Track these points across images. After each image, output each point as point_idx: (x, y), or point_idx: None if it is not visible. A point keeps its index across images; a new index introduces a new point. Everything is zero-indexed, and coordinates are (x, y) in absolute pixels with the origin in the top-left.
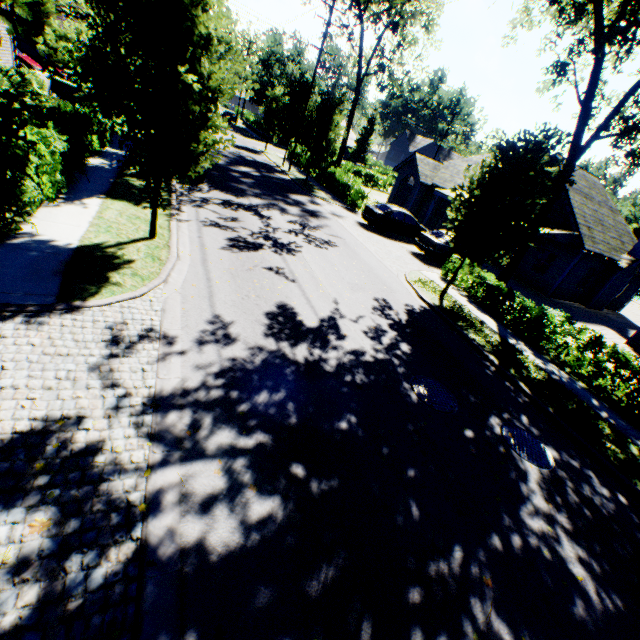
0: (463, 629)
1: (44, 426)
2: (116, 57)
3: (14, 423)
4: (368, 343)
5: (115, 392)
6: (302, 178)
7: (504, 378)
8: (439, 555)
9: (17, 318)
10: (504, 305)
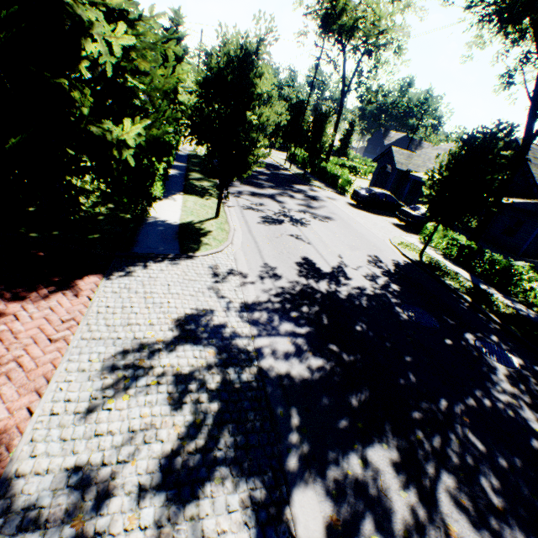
0: (449, 437)
1: (197, 312)
2: (212, 112)
3: (184, 310)
4: (367, 283)
5: (224, 300)
6: (300, 172)
7: (476, 311)
8: (430, 401)
9: (165, 261)
10: (475, 260)
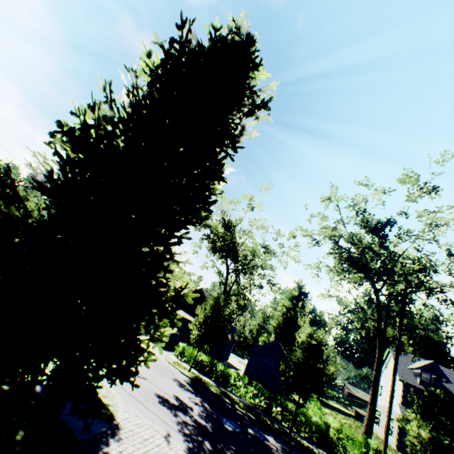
0: None
1: None
2: None
3: None
4: (198, 406)
5: None
6: None
7: (235, 409)
8: None
9: (111, 439)
10: (212, 369)
